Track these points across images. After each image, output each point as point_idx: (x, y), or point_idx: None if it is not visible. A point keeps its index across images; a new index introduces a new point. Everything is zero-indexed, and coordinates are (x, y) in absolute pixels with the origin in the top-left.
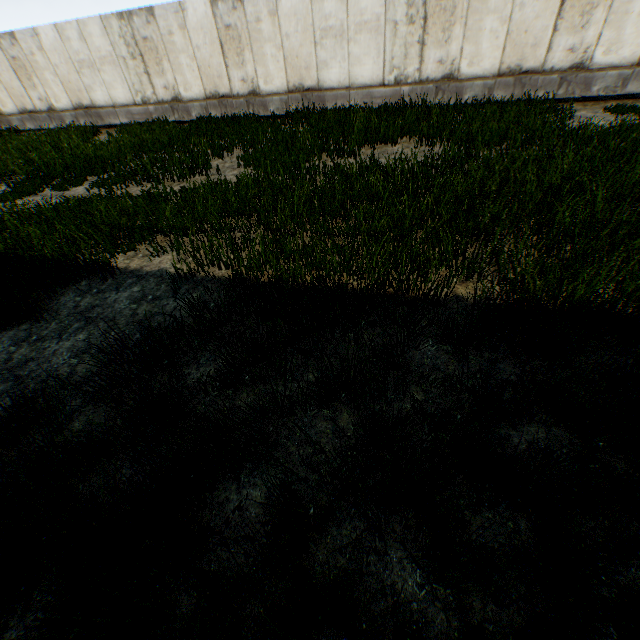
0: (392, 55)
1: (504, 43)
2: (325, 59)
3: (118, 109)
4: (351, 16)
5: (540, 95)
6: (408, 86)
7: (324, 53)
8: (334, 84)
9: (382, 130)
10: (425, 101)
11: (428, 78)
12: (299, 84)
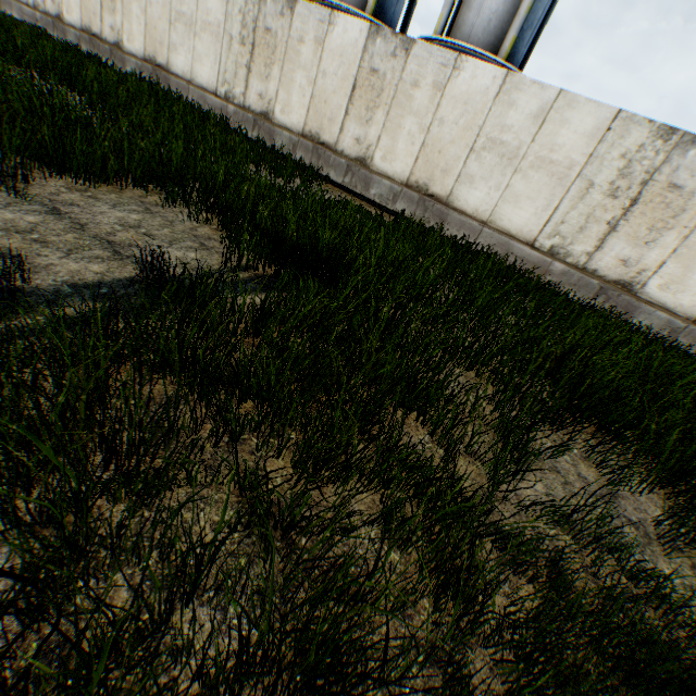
0: (226, 68)
1: (310, 104)
2: (176, 43)
3: (15, 2)
4: (200, 11)
5: (332, 174)
6: (234, 106)
7: (176, 36)
8: (180, 72)
9: (90, 81)
10: (244, 129)
11: (250, 107)
12: (154, 57)
